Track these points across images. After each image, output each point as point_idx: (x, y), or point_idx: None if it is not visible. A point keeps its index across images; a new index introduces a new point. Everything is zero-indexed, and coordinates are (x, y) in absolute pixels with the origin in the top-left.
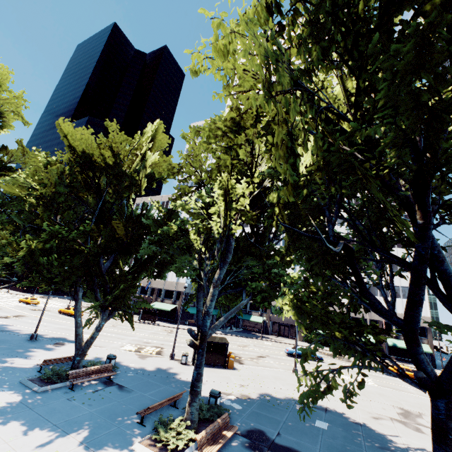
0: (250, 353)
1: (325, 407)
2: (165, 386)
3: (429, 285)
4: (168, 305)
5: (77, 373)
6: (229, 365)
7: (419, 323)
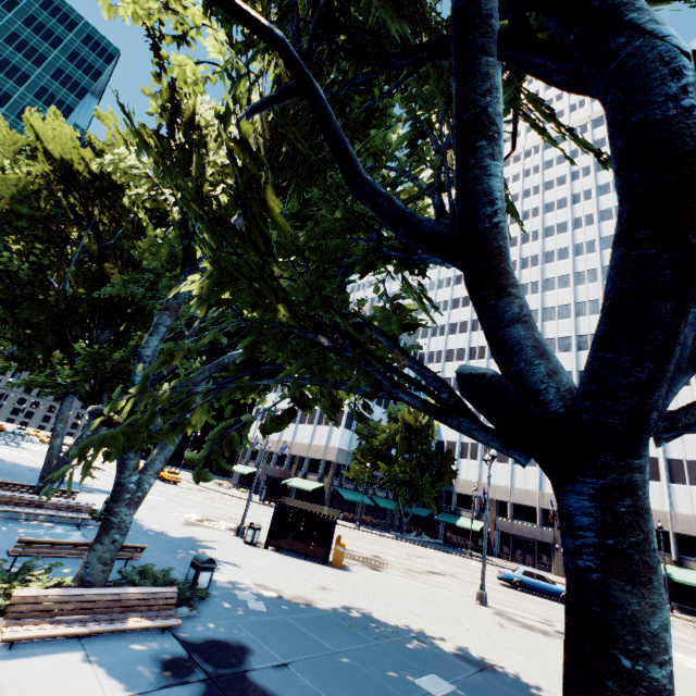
0: (416, 565)
1: (491, 664)
2: (161, 554)
3: (505, 55)
4: (311, 483)
5: (13, 498)
6: (335, 560)
7: (490, 205)
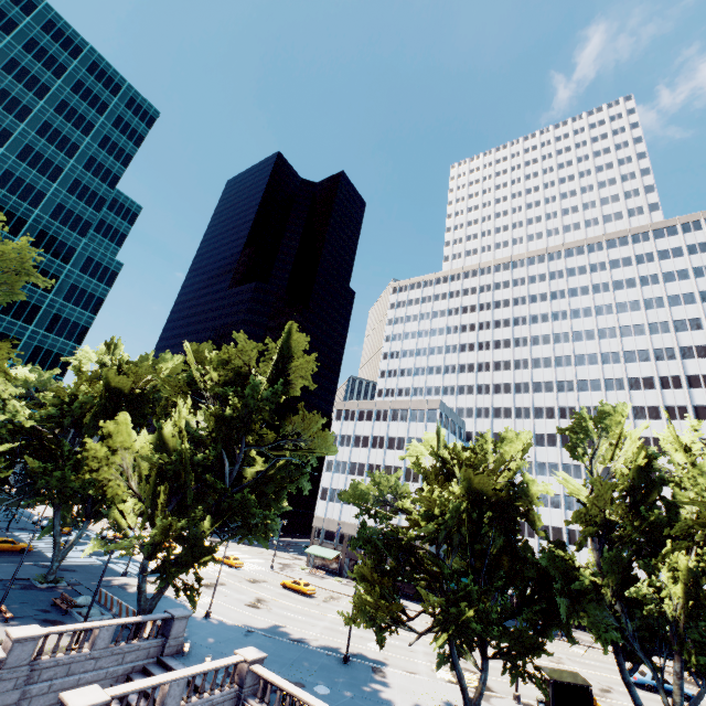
0: None
1: None
2: None
3: None
4: None
5: None
6: None
7: None
